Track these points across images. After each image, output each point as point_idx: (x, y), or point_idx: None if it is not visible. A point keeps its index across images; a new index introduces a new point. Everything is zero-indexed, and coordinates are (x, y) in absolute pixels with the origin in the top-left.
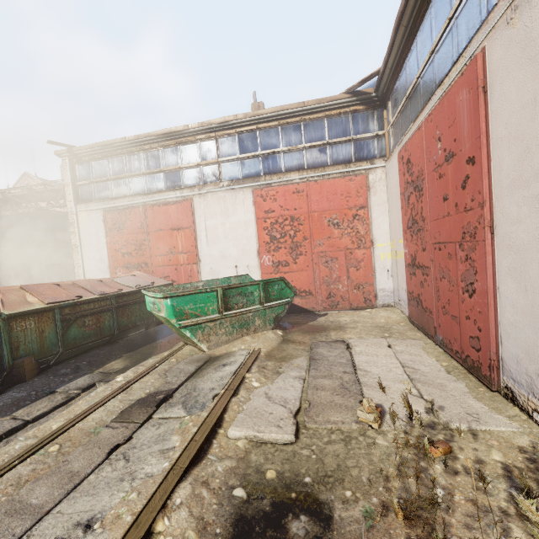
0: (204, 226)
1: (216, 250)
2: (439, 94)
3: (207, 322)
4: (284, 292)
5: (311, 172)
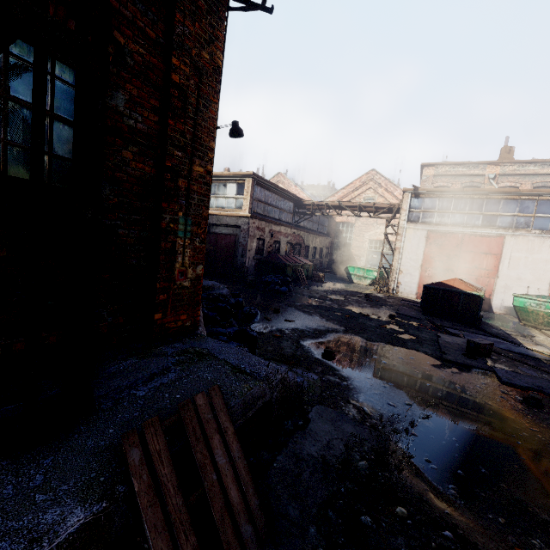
0: (509, 255)
1: (514, 273)
2: None
3: None
4: None
5: None
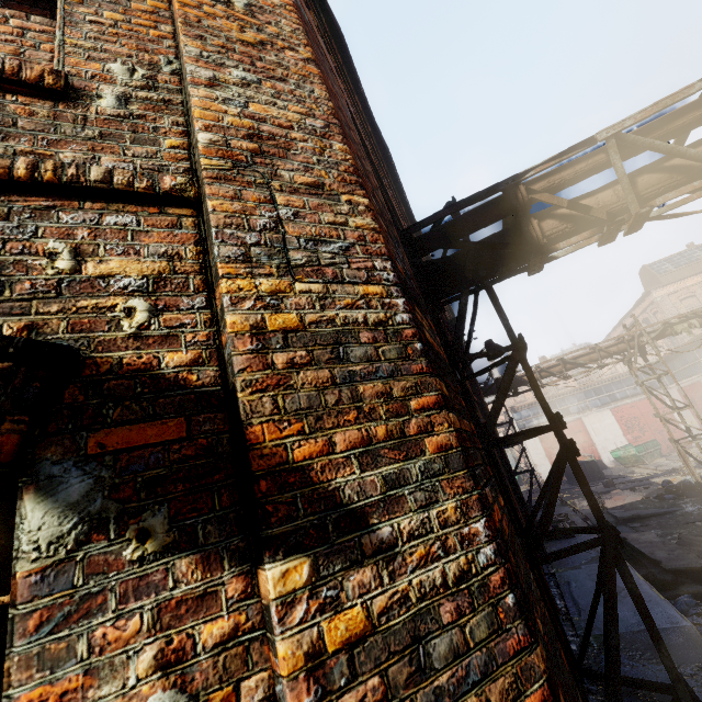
0: (591, 428)
1: (601, 438)
2: (690, 382)
3: (644, 454)
4: (657, 444)
5: (634, 398)
